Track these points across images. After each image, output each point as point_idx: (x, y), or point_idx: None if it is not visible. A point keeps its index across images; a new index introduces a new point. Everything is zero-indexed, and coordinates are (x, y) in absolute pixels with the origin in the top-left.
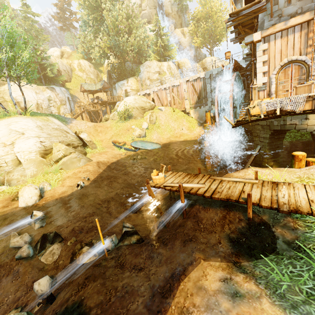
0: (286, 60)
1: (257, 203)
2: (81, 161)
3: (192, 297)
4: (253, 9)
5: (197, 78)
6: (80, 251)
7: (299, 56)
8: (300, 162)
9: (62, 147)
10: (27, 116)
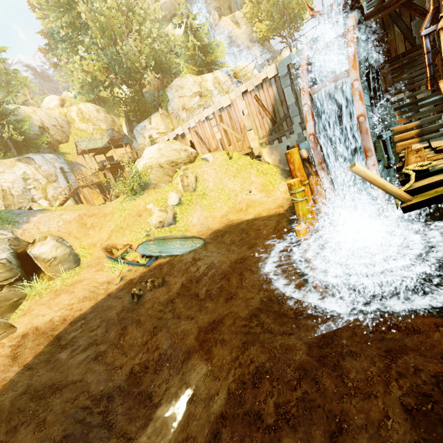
0: None
1: None
2: None
3: None
4: None
5: (263, 81)
6: None
7: None
8: None
9: None
10: None
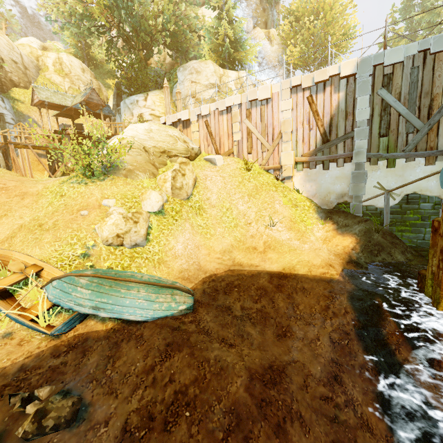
0: None
1: None
2: None
3: None
4: None
5: (328, 79)
6: None
7: None
8: None
9: None
10: None
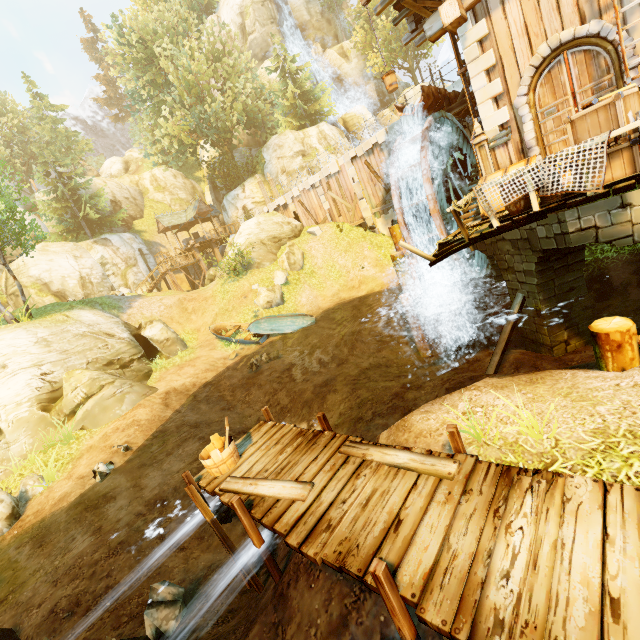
0: (546, 49)
1: (414, 600)
2: (126, 401)
3: None
4: None
5: (373, 146)
6: None
7: (578, 26)
8: (619, 353)
9: (82, 378)
10: (19, 325)
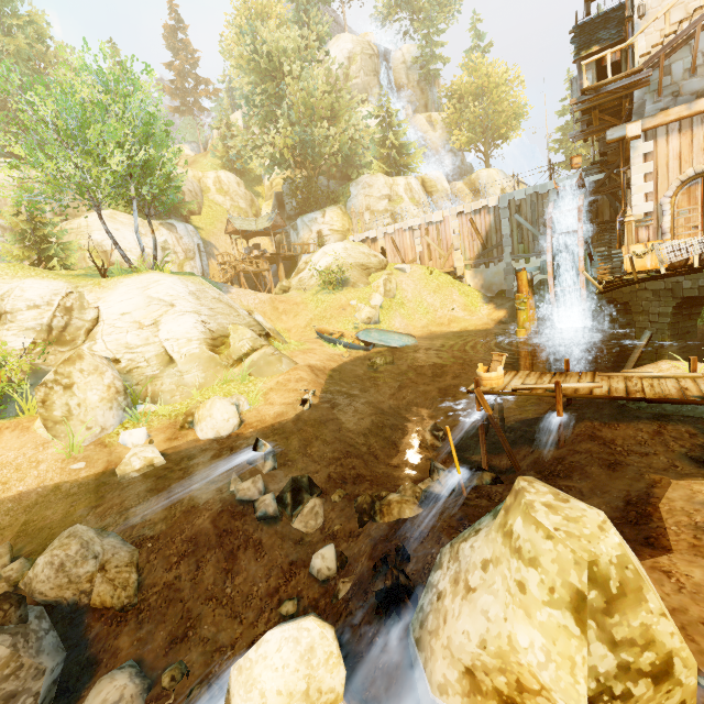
0: (692, 172)
1: None
2: (284, 362)
3: (701, 512)
4: (628, 82)
5: (482, 208)
6: (384, 502)
7: None
8: None
9: (246, 333)
10: (170, 274)
